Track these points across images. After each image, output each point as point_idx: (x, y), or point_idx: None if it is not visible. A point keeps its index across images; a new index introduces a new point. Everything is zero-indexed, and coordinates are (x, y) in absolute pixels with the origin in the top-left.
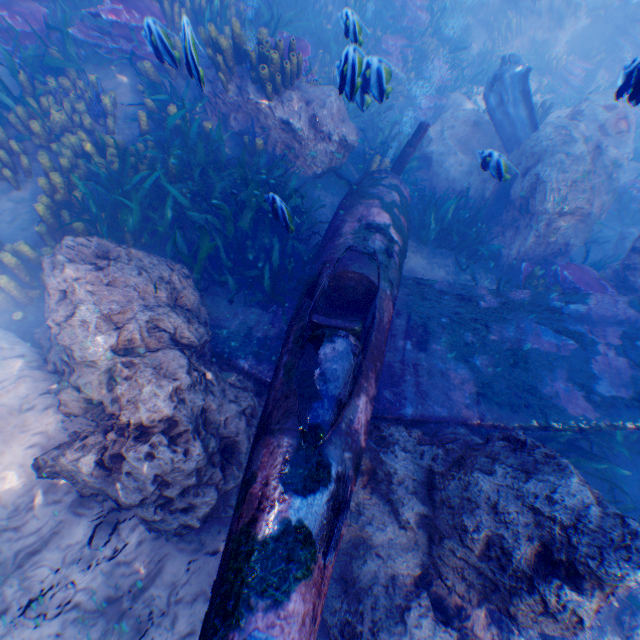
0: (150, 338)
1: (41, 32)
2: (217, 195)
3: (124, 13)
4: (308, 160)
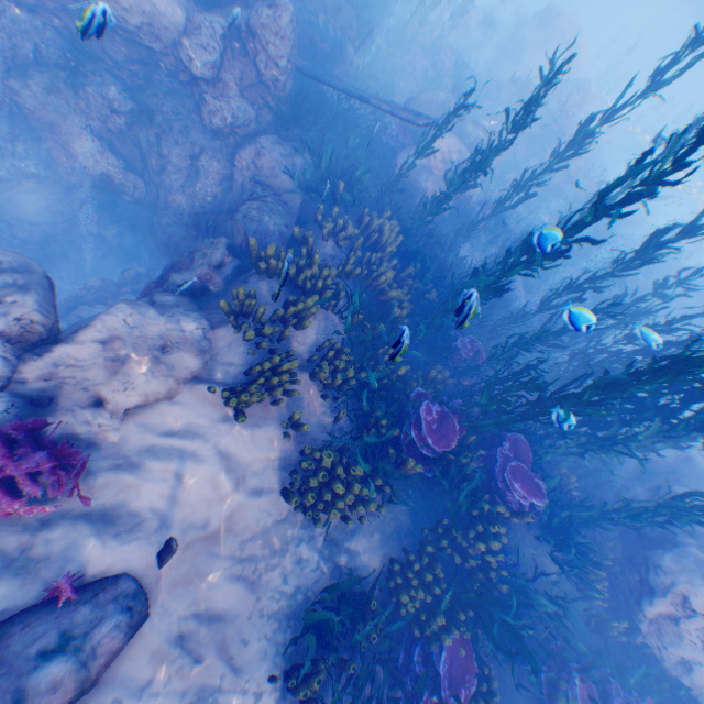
0: None
1: None
2: None
3: None
4: None
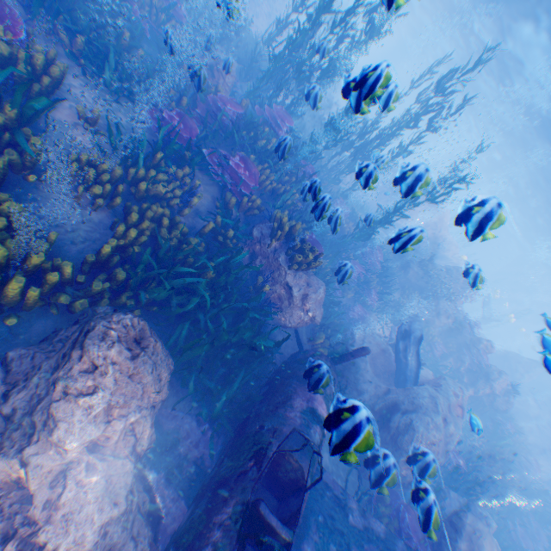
0: (122, 440)
1: (188, 138)
2: (224, 309)
3: (242, 169)
4: (286, 313)
